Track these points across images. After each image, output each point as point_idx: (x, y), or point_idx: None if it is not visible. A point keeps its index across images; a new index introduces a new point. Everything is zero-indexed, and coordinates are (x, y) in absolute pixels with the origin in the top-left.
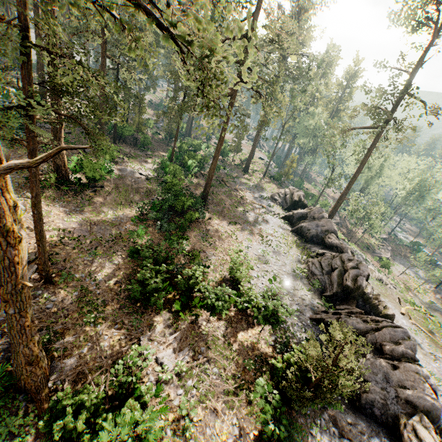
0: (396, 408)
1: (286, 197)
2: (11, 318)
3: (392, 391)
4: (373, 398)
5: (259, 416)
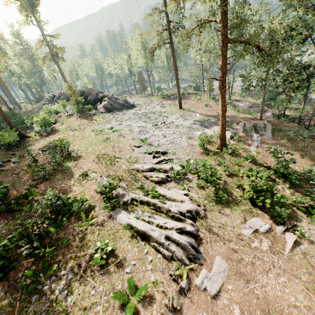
0: (96, 97)
1: (48, 99)
2: (3, 114)
3: (94, 96)
4: (94, 100)
5: (76, 116)
